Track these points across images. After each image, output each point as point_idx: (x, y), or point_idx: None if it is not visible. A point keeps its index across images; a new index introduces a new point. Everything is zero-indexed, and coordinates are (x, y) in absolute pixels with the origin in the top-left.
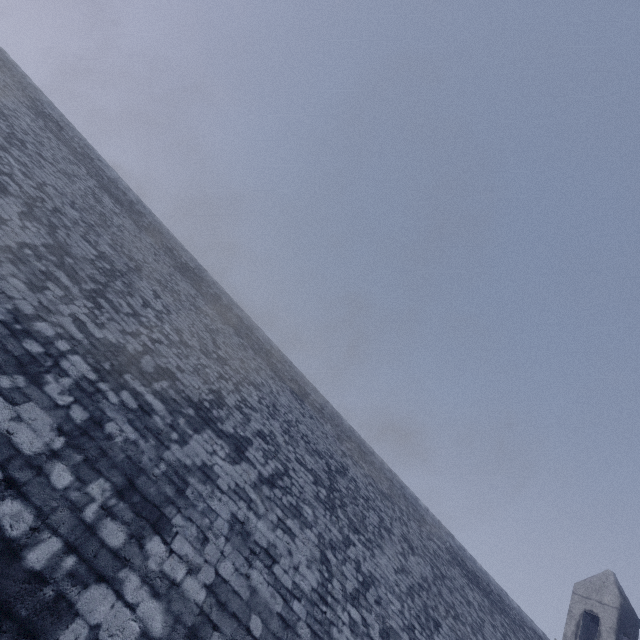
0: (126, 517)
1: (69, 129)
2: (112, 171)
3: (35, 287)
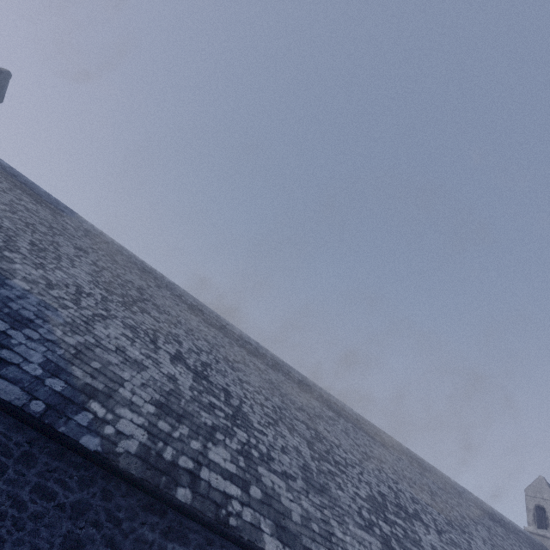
0: None
1: (203, 308)
2: (236, 328)
3: (340, 487)
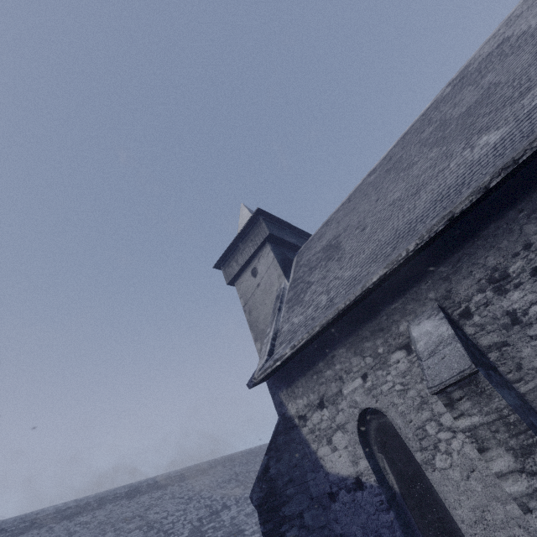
0: (240, 536)
1: (3, 525)
2: (48, 509)
3: None
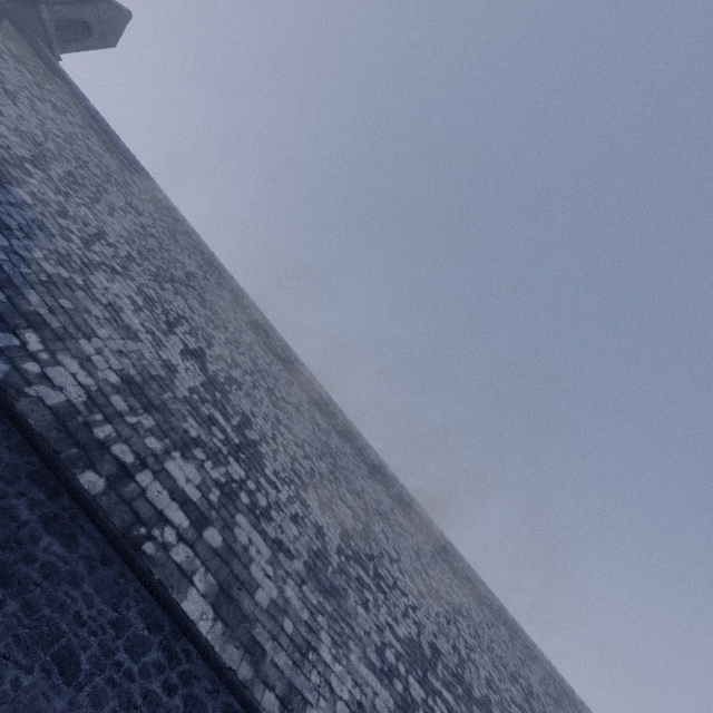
0: None
1: (271, 331)
2: (306, 370)
3: (365, 605)
